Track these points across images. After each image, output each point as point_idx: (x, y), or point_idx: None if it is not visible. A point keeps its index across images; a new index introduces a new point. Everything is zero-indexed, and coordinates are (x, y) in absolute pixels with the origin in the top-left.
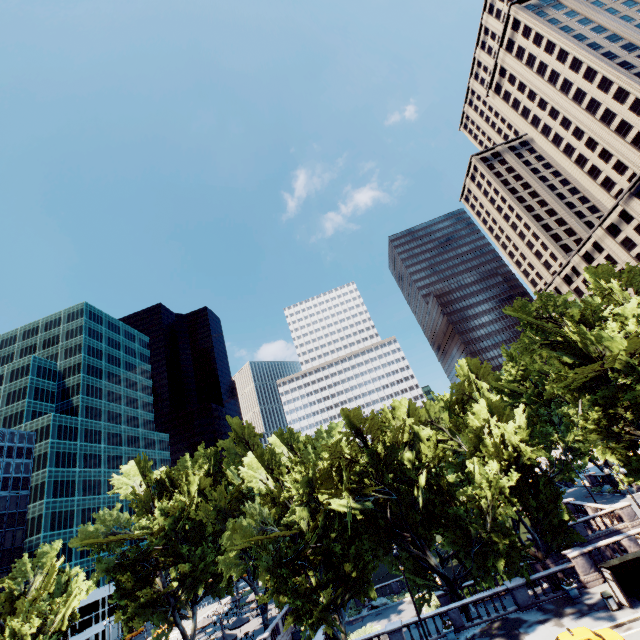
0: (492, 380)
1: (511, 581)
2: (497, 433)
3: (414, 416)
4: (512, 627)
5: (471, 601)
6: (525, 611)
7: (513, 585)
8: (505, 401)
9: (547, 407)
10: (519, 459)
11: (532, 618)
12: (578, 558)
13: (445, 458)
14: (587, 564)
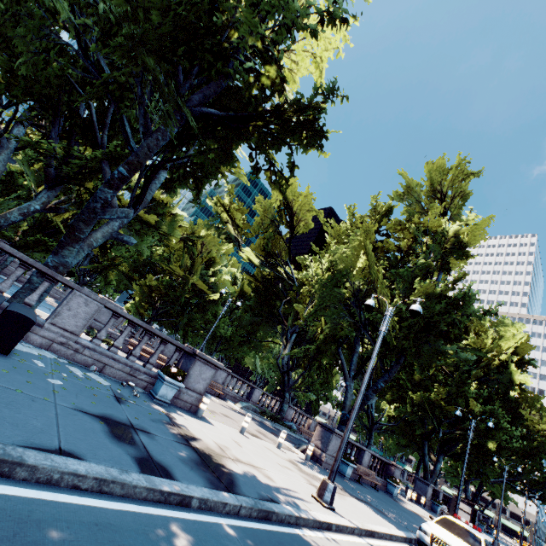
0: None
1: None
2: None
3: None
4: None
5: None
6: None
7: None
8: None
9: None
10: None
11: None
12: None
13: None
14: None
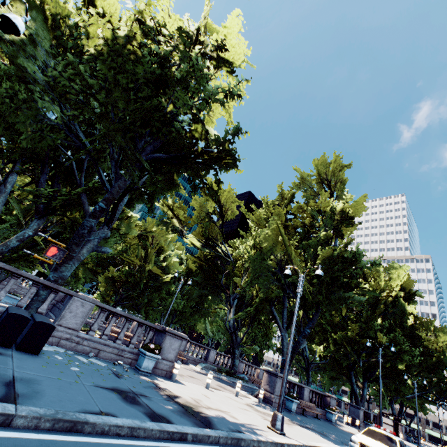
0: None
1: None
2: None
3: None
4: None
5: None
6: None
7: None
8: None
9: None
10: None
11: None
12: None
13: None
14: None
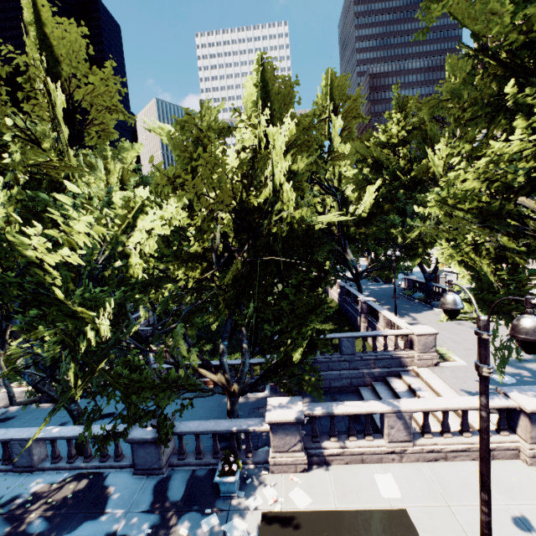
0: (361, 140)
1: (151, 421)
2: (240, 145)
3: (95, 75)
4: (66, 521)
5: (58, 438)
6: (140, 477)
7: (136, 437)
8: (363, 173)
9: (409, 193)
10: (268, 220)
11: (119, 512)
12: (281, 425)
13: (53, 162)
14: (292, 438)
